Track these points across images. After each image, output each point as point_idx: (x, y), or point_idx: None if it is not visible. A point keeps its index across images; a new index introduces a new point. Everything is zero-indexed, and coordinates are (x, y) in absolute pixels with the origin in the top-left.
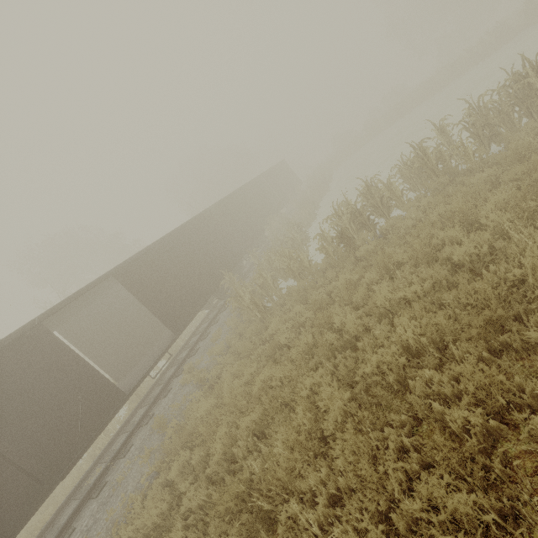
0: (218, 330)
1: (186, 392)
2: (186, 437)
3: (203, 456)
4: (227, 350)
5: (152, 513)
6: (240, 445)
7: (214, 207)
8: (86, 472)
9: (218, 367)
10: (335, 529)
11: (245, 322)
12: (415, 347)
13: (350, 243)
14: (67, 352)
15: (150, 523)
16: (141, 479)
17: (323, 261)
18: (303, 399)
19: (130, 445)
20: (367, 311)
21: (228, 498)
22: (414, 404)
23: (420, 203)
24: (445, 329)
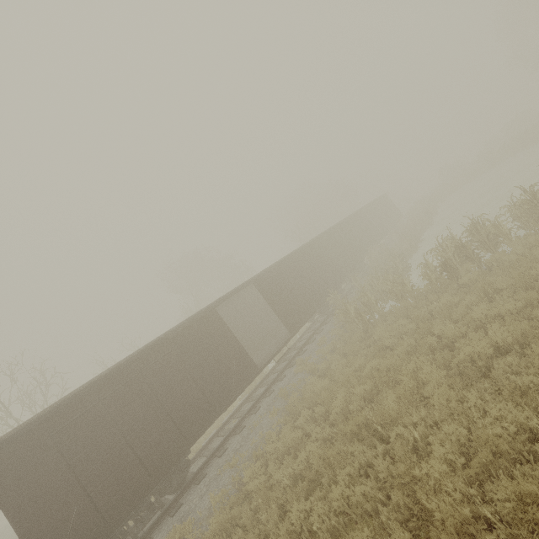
0: (323, 338)
1: (299, 377)
2: (307, 402)
3: (323, 413)
4: (332, 353)
5: (291, 436)
6: (355, 404)
7: (322, 236)
8: (225, 421)
9: (327, 362)
10: (431, 437)
11: (349, 331)
12: (503, 347)
13: (453, 272)
14: (227, 330)
15: (289, 442)
16: (273, 425)
17: (425, 286)
18: (408, 372)
19: (259, 407)
20: (465, 324)
21: (352, 424)
22: (496, 377)
23: (526, 241)
24: (528, 332)
